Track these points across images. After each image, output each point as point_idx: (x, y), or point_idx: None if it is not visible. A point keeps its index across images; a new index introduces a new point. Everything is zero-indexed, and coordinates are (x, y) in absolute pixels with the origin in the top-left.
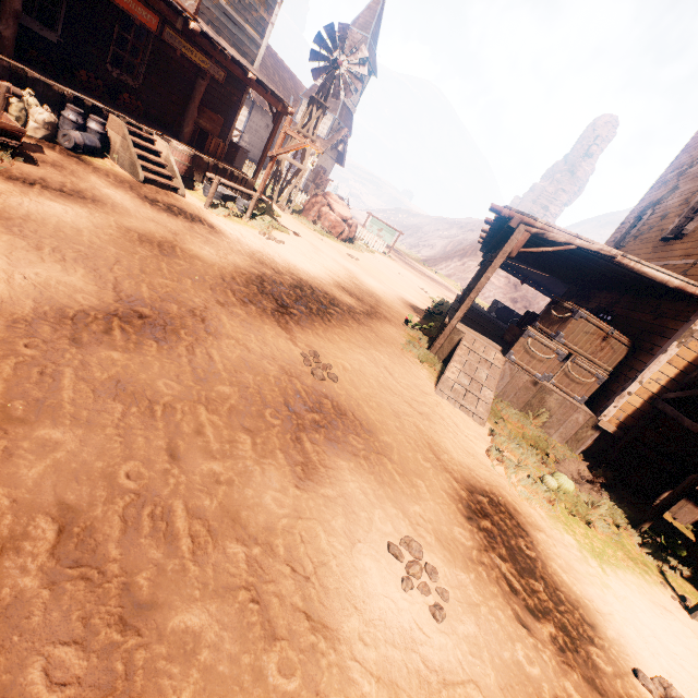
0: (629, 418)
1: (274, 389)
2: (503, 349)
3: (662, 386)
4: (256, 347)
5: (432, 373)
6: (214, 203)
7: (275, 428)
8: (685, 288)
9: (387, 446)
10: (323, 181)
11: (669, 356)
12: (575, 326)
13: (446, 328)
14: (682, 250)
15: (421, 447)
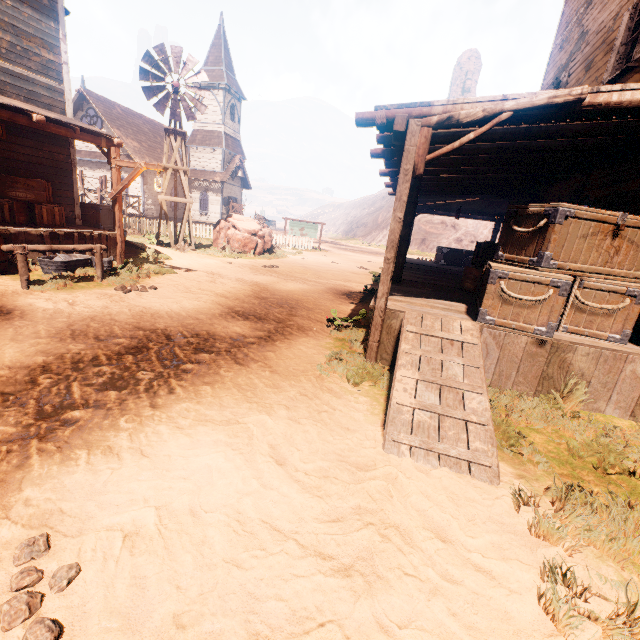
0: None
1: None
2: (469, 307)
3: None
4: None
5: (376, 398)
6: (52, 277)
7: None
8: None
9: None
10: (237, 209)
11: None
12: (562, 234)
13: (374, 316)
14: None
15: None
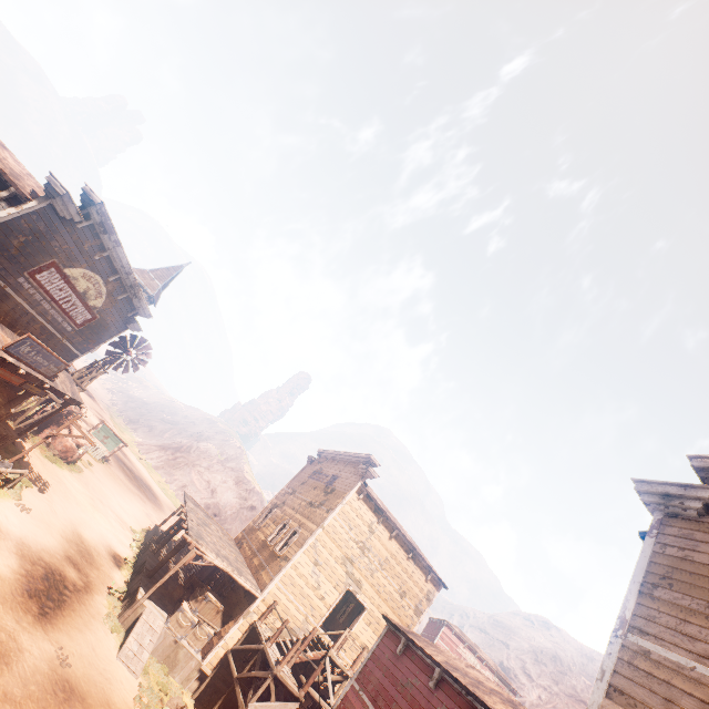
0: (217, 661)
1: (48, 682)
2: (167, 612)
3: (234, 641)
4: (38, 653)
5: (117, 641)
6: None
7: (52, 705)
8: (251, 590)
9: (90, 706)
10: None
11: (239, 624)
12: (205, 605)
13: (136, 604)
14: (268, 554)
15: (104, 703)
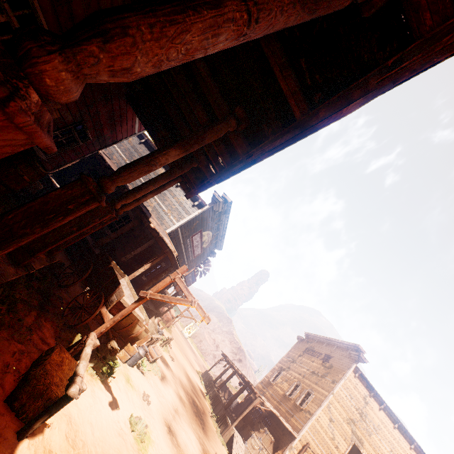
0: None
1: None
2: (241, 435)
3: None
4: None
5: (226, 451)
6: None
7: None
8: (291, 431)
9: None
10: None
11: None
12: (265, 436)
13: (230, 428)
14: (290, 405)
15: None
